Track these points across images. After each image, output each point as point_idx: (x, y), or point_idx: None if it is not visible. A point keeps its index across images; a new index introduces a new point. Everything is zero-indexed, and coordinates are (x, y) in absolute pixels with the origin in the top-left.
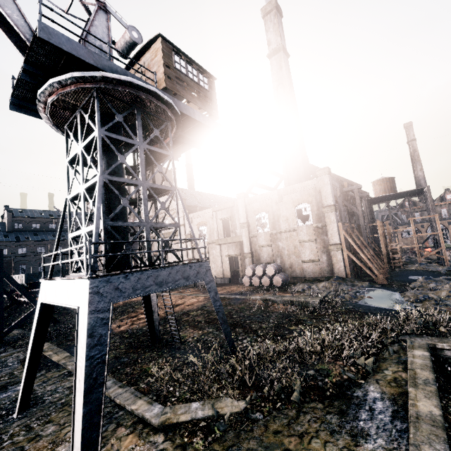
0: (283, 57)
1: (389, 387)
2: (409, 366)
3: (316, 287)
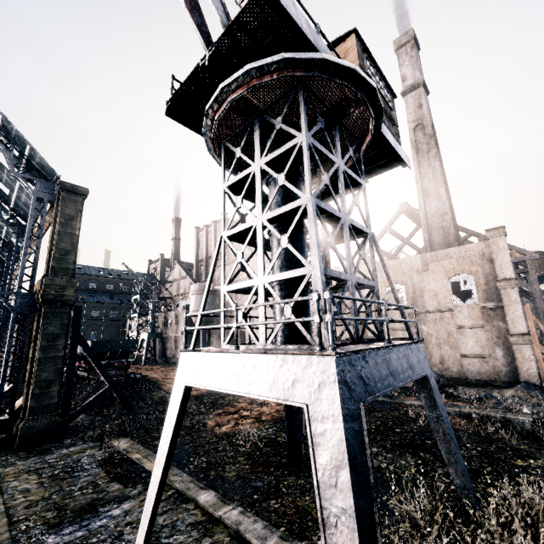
0: (424, 93)
1: None
2: None
3: (501, 395)
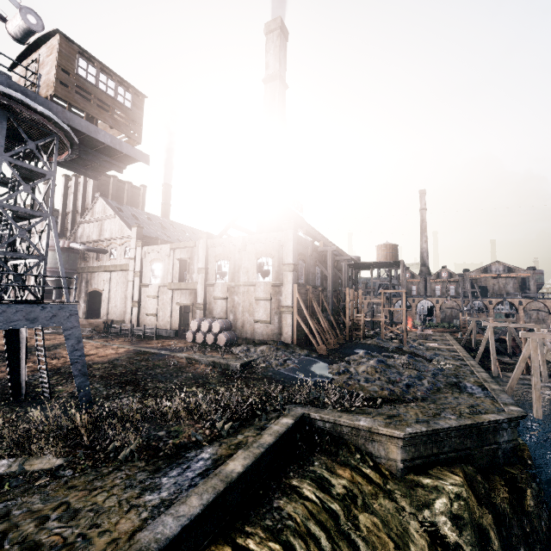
0: (279, 87)
1: (226, 449)
2: (263, 431)
3: (254, 350)
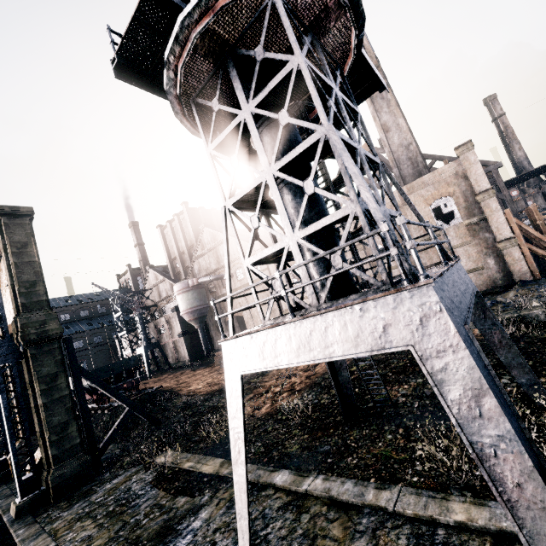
0: None
1: None
2: None
3: (505, 299)
